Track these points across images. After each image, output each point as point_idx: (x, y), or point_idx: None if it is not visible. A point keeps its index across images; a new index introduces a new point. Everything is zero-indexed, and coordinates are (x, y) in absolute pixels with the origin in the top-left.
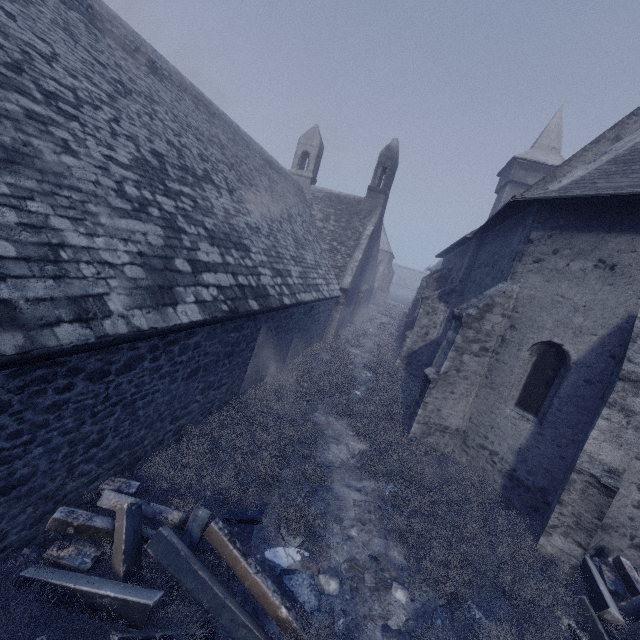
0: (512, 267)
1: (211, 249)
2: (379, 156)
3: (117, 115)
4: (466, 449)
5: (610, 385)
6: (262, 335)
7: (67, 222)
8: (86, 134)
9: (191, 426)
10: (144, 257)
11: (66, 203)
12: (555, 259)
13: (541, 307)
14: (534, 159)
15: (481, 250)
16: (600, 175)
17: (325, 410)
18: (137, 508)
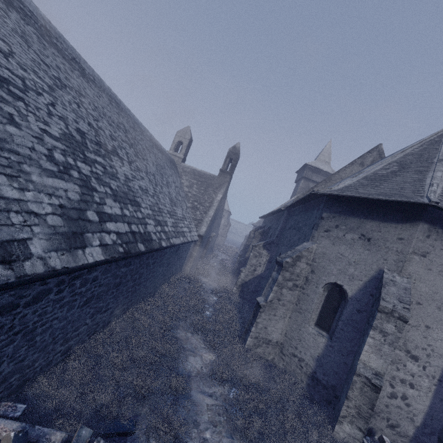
0: (312, 233)
1: (114, 204)
2: (228, 151)
3: (54, 101)
4: (283, 356)
5: (372, 314)
6: (143, 269)
7: (4, 178)
8: (28, 111)
9: (77, 345)
10: (63, 209)
11: (5, 162)
12: (337, 231)
13: (329, 260)
14: (317, 166)
15: (290, 218)
16: (359, 185)
17: (184, 327)
18: (24, 435)
